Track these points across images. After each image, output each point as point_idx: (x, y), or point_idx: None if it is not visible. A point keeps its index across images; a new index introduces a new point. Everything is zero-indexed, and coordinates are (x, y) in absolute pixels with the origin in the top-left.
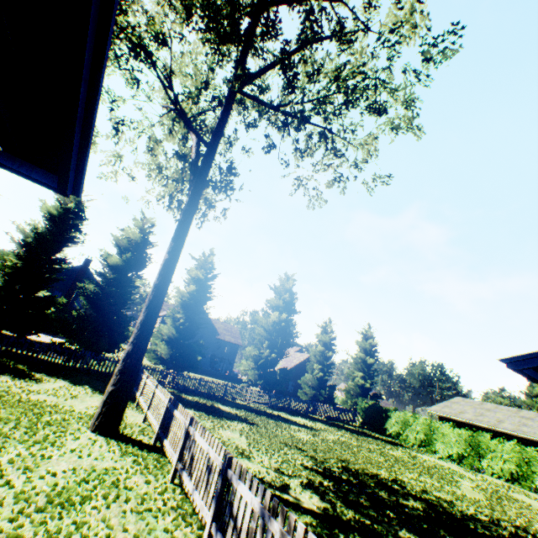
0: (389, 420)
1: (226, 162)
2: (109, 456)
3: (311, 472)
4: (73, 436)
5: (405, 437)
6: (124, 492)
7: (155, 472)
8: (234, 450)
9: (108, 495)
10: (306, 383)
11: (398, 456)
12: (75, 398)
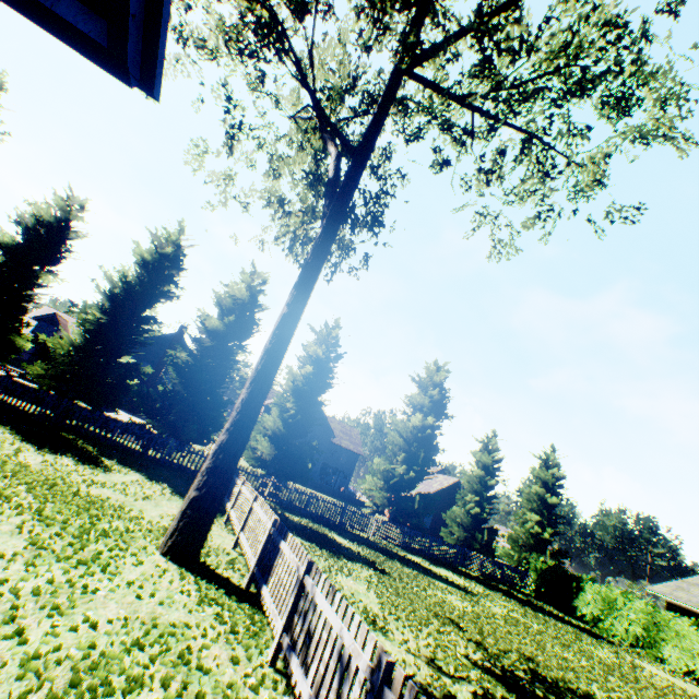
0: (581, 595)
1: (379, 179)
2: (181, 600)
3: (484, 674)
4: (135, 559)
5: (608, 626)
6: (197, 676)
7: (246, 640)
8: (362, 613)
9: (169, 681)
10: (453, 520)
11: (606, 659)
12: (148, 499)
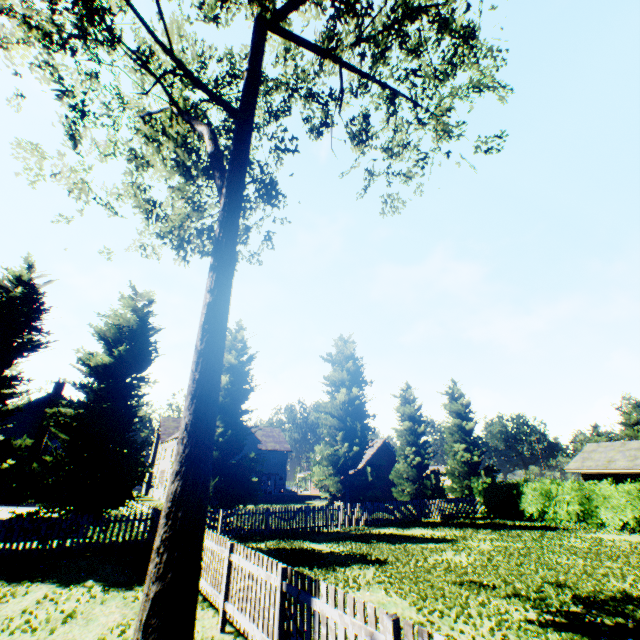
0: (523, 498)
1: (271, 139)
2: None
3: (561, 633)
4: None
5: (554, 515)
6: None
7: None
8: None
9: None
10: (400, 477)
11: (581, 546)
12: (70, 618)
